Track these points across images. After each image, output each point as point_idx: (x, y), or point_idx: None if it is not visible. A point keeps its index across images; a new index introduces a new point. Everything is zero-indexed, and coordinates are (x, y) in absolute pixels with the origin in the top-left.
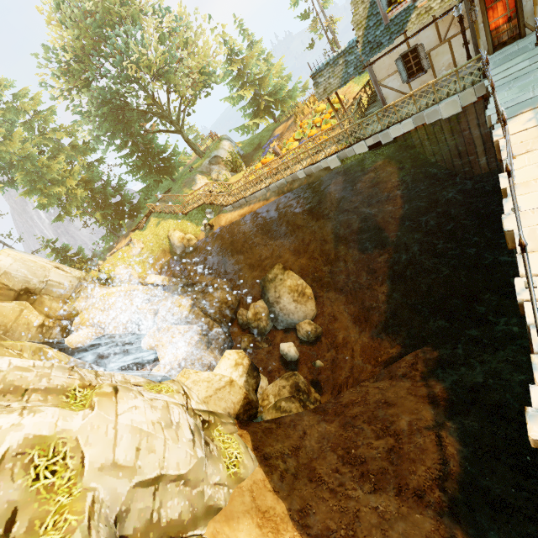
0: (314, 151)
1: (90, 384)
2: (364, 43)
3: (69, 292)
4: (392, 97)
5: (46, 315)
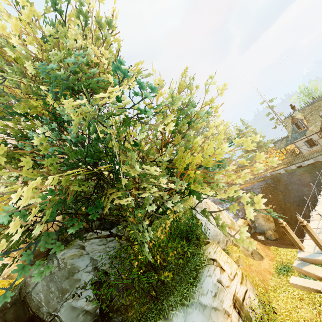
0: (274, 167)
1: None
2: (291, 137)
3: None
4: (305, 151)
5: None
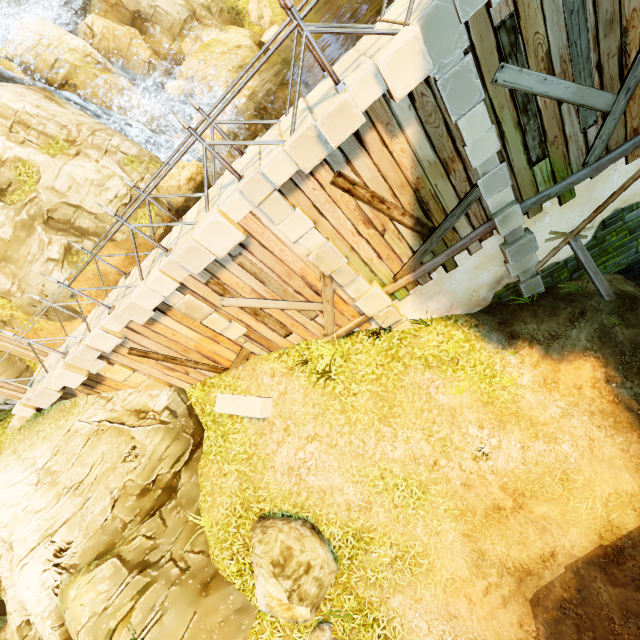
0: None
1: (74, 140)
2: None
3: (177, 28)
4: None
5: (154, 51)
